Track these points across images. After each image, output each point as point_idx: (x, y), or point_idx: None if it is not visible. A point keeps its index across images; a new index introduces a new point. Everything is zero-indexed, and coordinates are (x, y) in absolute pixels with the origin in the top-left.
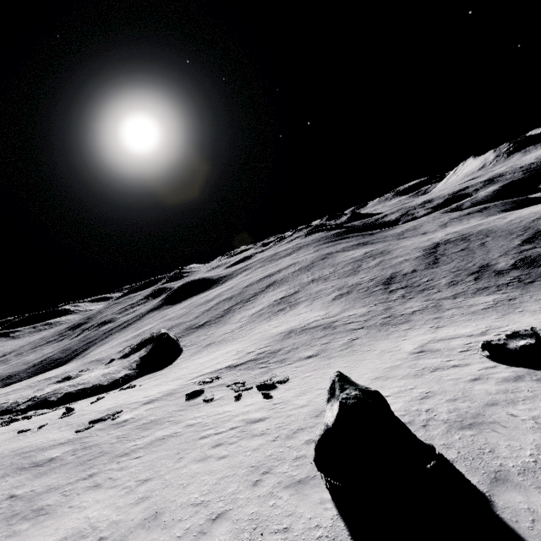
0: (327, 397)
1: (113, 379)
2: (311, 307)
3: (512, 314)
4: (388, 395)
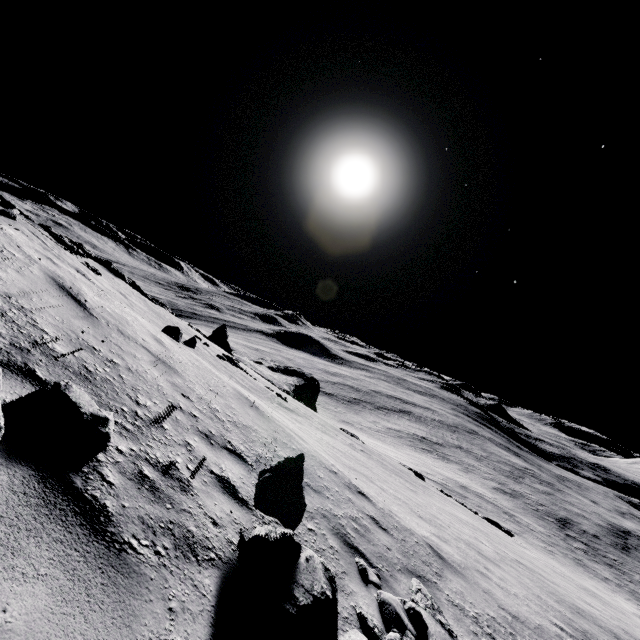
0: None
1: (283, 388)
2: (468, 476)
3: None
4: None
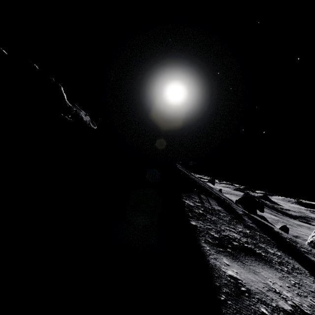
0: (314, 232)
1: None
2: None
3: None
4: None
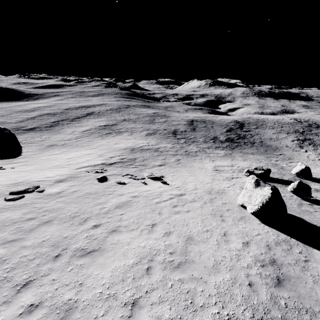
0: (255, 185)
1: None
2: (133, 136)
3: (235, 160)
4: (228, 186)
